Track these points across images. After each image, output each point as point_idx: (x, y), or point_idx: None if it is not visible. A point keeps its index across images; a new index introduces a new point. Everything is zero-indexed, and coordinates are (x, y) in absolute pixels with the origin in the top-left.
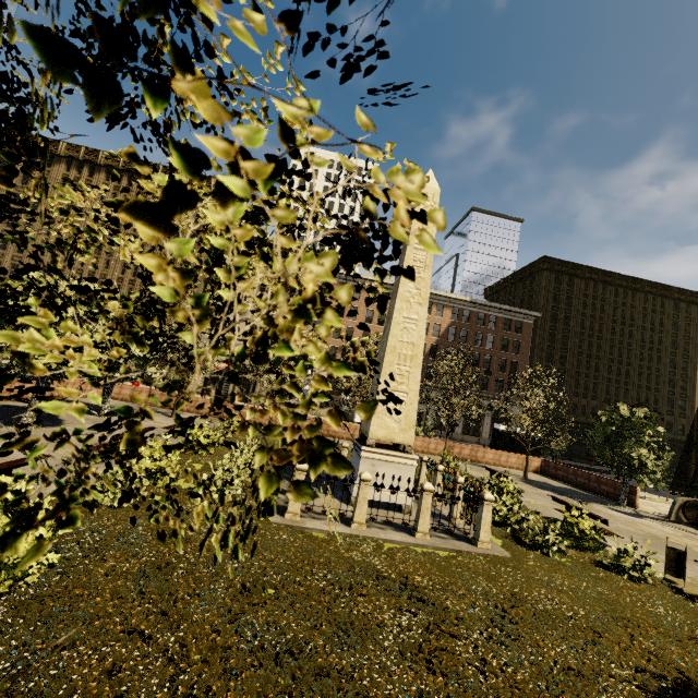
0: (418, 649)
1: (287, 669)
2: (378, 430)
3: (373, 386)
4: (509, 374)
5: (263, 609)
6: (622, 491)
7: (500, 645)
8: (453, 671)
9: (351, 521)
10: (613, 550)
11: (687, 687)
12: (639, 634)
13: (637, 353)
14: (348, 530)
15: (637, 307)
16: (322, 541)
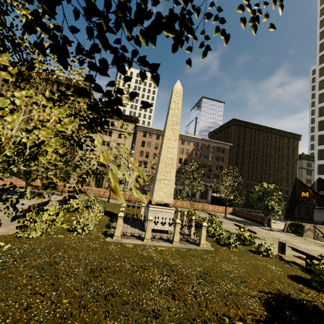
0: (168, 290)
1: (109, 302)
2: (157, 197)
3: (154, 178)
4: (219, 171)
5: (99, 278)
6: (265, 220)
7: (204, 286)
8: (182, 297)
9: (144, 239)
10: (256, 244)
11: (279, 296)
12: (263, 277)
13: (273, 161)
14: (142, 242)
15: (272, 140)
16: (130, 248)
